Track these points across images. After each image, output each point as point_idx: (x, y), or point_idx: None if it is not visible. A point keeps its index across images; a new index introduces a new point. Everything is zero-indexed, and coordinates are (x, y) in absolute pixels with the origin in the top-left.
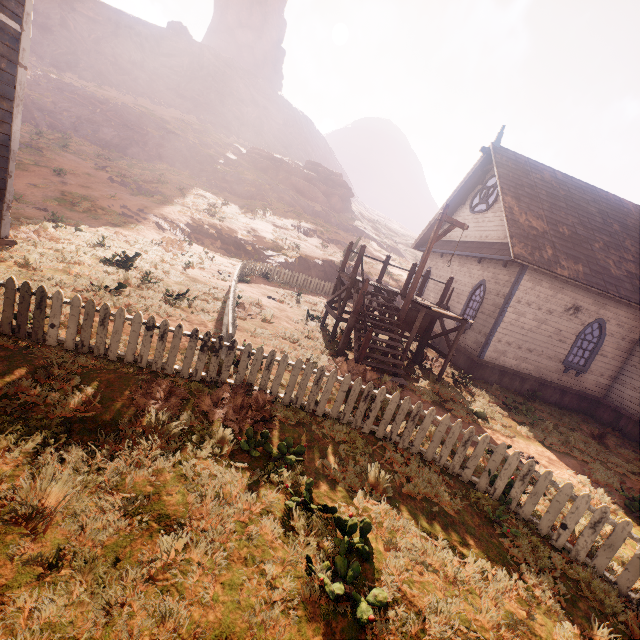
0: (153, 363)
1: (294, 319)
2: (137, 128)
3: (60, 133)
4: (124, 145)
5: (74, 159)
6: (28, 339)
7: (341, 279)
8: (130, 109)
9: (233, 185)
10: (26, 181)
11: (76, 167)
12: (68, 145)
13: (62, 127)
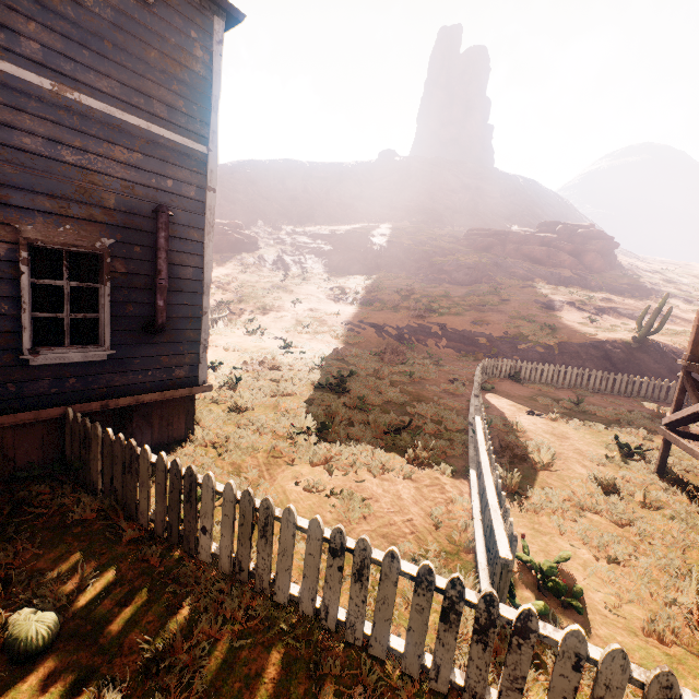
0: (346, 626)
1: (592, 456)
2: (358, 248)
3: (300, 270)
4: (348, 266)
5: (309, 288)
6: (179, 548)
7: (690, 376)
8: (351, 234)
9: (452, 274)
10: (272, 316)
11: (310, 295)
12: (305, 278)
13: (302, 266)
